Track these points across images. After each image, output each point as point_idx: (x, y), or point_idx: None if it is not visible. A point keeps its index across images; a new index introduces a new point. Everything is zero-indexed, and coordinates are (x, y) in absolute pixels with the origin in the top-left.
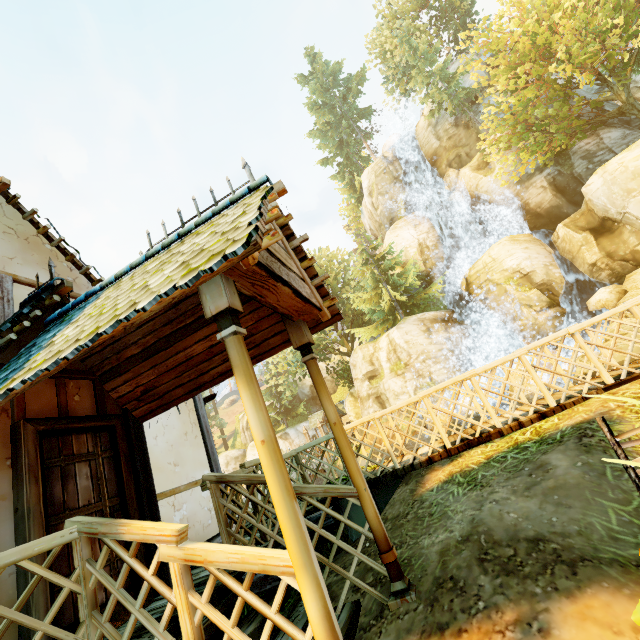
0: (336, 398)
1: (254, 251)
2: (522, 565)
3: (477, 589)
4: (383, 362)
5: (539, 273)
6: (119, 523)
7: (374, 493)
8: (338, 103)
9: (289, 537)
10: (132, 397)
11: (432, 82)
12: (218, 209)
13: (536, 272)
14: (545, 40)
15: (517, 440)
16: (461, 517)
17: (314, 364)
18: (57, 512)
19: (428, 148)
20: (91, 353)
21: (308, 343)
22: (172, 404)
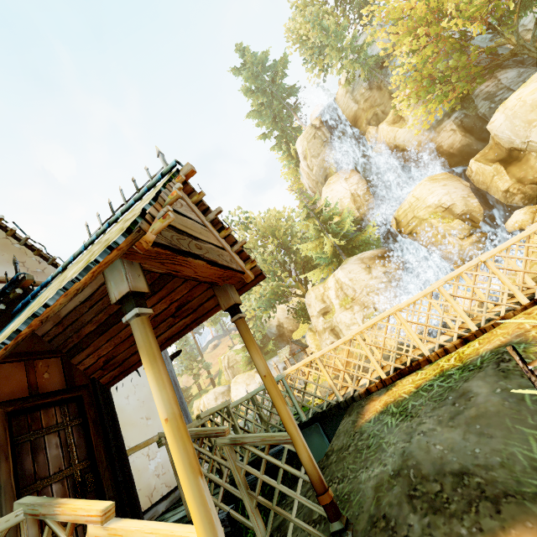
0: (299, 333)
1: (140, 237)
2: (448, 502)
3: (407, 529)
4: (333, 299)
5: (459, 205)
6: (56, 504)
7: (323, 425)
8: (268, 86)
9: (194, 516)
10: (96, 367)
11: (344, 55)
12: (138, 196)
13: (456, 204)
14: (436, 2)
15: (443, 367)
16: (393, 450)
17: (242, 323)
18: (28, 483)
19: (349, 112)
20: (55, 334)
21: (235, 304)
22: (131, 369)
